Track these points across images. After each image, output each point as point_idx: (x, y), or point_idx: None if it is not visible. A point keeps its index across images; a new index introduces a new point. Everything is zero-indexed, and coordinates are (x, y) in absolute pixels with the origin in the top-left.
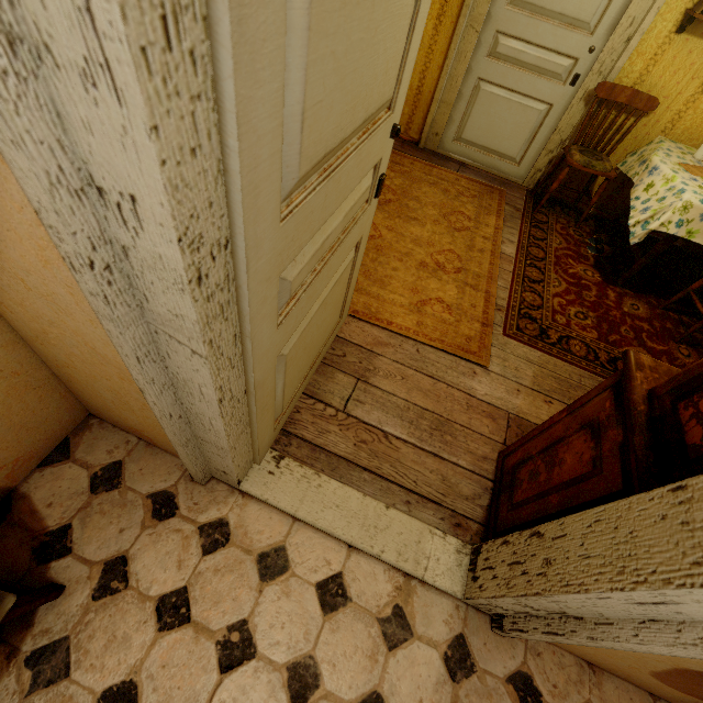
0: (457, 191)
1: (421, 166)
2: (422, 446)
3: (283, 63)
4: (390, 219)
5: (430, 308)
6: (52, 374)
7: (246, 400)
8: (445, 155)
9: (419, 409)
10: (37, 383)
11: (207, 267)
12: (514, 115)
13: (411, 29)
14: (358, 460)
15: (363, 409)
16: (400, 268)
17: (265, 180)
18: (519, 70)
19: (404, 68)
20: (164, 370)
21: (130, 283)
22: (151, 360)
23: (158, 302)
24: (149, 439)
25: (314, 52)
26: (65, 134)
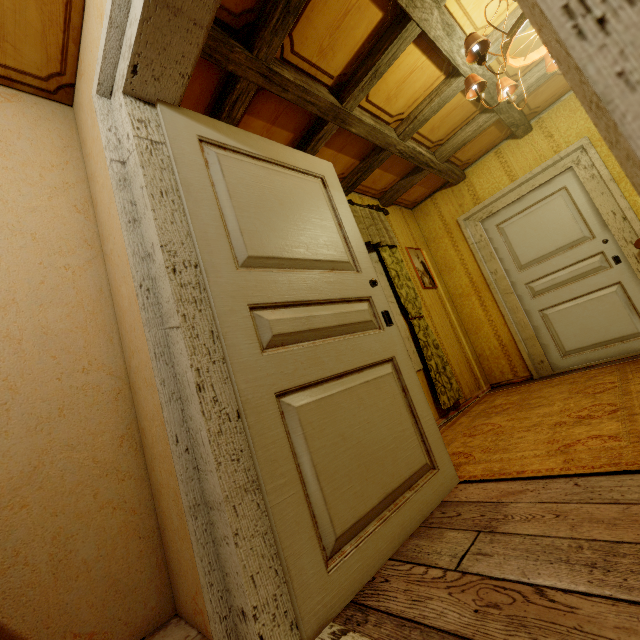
0: (587, 377)
1: (538, 384)
2: (633, 598)
3: (218, 209)
4: (509, 415)
5: (579, 445)
6: (158, 528)
7: (244, 431)
8: (564, 371)
9: (601, 543)
10: (144, 533)
11: (180, 268)
12: (595, 309)
13: (347, 239)
14: (483, 635)
15: (488, 561)
16: (527, 435)
17: (215, 241)
18: (564, 287)
19: (354, 253)
20: (174, 378)
21: (158, 302)
22: (164, 362)
23: (164, 302)
24: (203, 619)
25: (241, 214)
26: (144, 242)
